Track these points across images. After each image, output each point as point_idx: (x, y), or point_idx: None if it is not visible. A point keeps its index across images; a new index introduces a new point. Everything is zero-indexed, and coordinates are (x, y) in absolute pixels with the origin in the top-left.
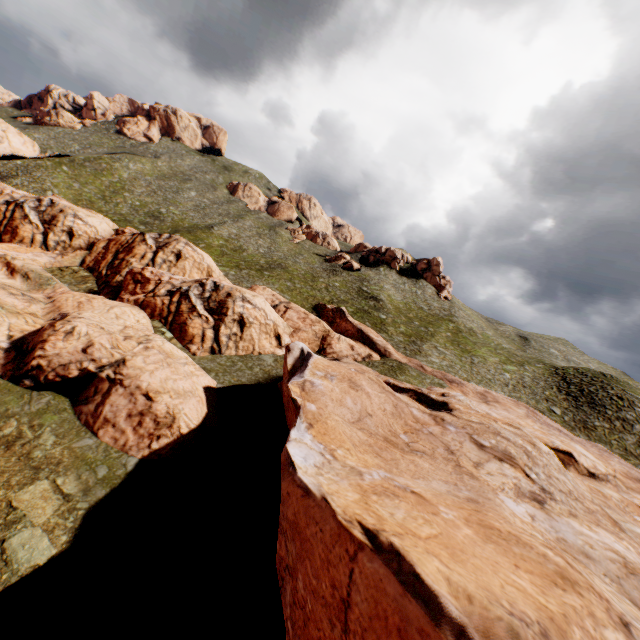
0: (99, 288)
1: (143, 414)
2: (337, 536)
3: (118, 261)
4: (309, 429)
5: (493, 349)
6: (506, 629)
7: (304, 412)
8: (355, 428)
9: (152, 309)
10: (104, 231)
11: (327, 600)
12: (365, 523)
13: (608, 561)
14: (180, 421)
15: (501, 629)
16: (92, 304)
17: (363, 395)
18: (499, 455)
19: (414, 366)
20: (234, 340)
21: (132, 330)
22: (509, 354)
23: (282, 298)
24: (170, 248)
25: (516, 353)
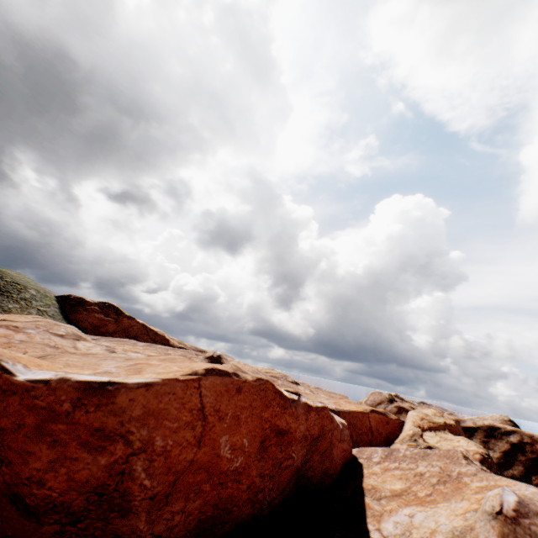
0: None
1: None
2: (187, 386)
3: None
4: (30, 367)
5: None
6: (235, 366)
7: (1, 354)
8: None
9: None
10: None
11: (190, 421)
12: (186, 373)
13: None
14: None
15: (235, 367)
16: None
17: None
18: (75, 337)
19: None
20: None
21: None
22: None
23: None
24: None
25: None
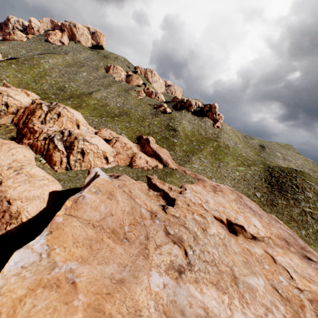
0: (17, 135)
1: (5, 211)
2: None
3: (27, 120)
4: (48, 235)
5: (236, 157)
6: None
7: (51, 224)
8: (89, 228)
9: (36, 148)
10: (25, 102)
11: None
12: None
13: (194, 317)
14: (22, 215)
15: None
16: (2, 148)
17: (114, 202)
18: (175, 240)
19: (180, 171)
20: (79, 162)
21: (15, 163)
22: (245, 159)
23: (115, 135)
24: (54, 111)
25: (250, 158)
